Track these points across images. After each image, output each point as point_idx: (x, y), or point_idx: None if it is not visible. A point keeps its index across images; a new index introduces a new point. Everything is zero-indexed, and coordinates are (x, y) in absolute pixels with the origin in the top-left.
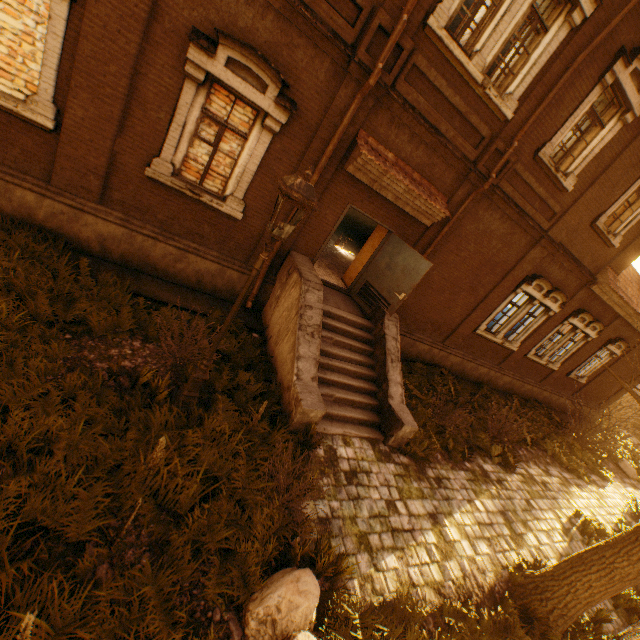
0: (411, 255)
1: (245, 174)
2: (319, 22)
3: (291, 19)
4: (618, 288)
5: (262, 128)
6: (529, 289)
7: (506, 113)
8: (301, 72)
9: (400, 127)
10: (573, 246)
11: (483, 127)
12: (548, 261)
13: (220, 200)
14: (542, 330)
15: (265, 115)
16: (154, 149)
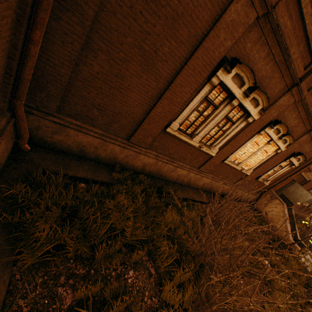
0: (304, 191)
1: (276, 175)
2: None
3: None
4: None
5: (288, 166)
6: None
7: None
8: (307, 155)
9: None
10: None
11: None
12: None
13: (265, 181)
14: None
15: (291, 163)
16: (262, 173)
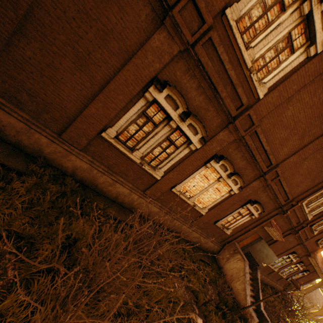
0: (270, 251)
1: (237, 224)
2: (279, 202)
3: (272, 199)
4: (316, 259)
5: (249, 215)
6: (290, 255)
7: (309, 218)
8: (266, 207)
9: (281, 218)
10: (308, 245)
11: (301, 220)
12: (299, 248)
13: (226, 229)
14: (287, 266)
15: (252, 213)
16: (220, 217)
